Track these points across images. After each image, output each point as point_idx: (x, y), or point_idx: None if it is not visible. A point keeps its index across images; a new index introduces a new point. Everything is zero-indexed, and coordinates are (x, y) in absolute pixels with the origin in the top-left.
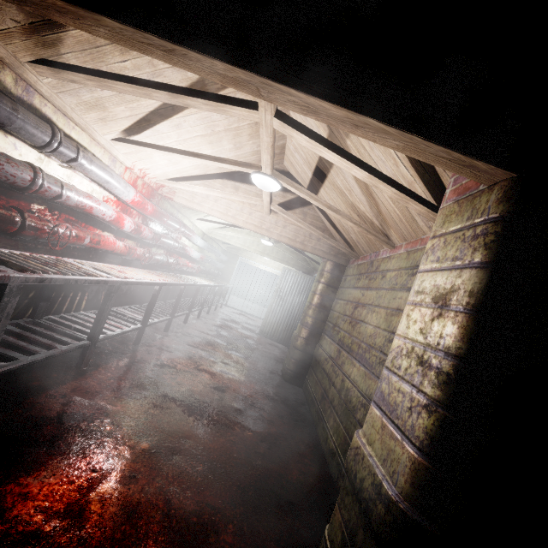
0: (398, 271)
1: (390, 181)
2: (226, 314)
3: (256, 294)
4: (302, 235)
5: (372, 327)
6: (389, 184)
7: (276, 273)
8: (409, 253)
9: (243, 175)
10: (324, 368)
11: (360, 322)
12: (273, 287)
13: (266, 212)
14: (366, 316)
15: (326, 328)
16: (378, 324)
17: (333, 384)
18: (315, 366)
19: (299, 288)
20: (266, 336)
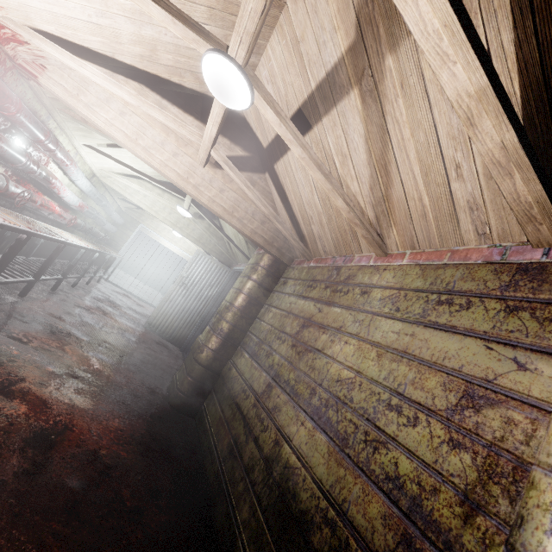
0: (400, 289)
1: (514, 115)
2: (103, 292)
3: (151, 274)
4: (243, 209)
5: (342, 367)
6: (510, 121)
7: (183, 256)
8: (425, 268)
9: (177, 94)
10: (238, 404)
11: (314, 351)
12: (174, 270)
13: (201, 160)
14: (329, 345)
15: (247, 341)
16: (356, 365)
17: (256, 440)
18: (222, 392)
19: (211, 280)
20: (154, 331)
